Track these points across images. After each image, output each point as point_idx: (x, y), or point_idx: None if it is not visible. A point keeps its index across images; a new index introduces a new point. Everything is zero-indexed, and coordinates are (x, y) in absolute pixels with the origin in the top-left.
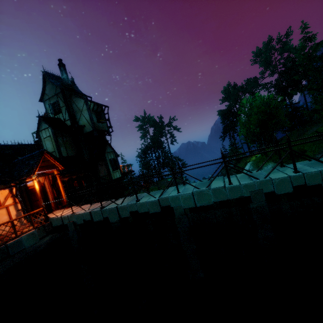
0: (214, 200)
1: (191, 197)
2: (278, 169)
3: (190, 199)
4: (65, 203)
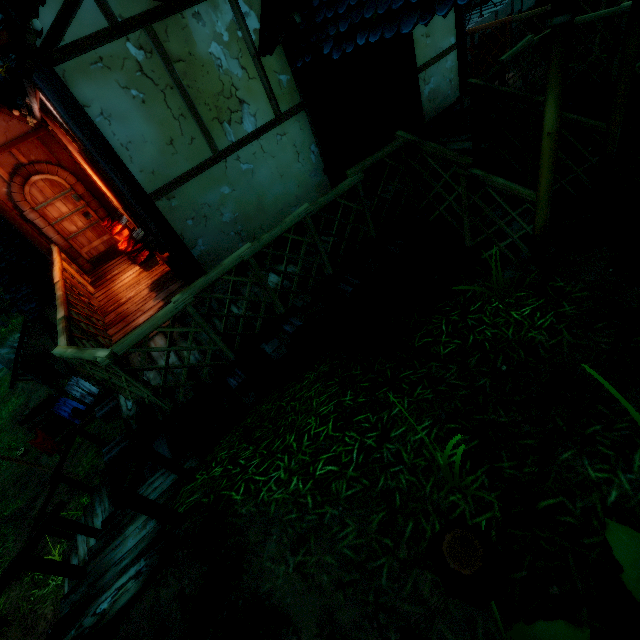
0: None
1: None
2: None
3: None
4: None
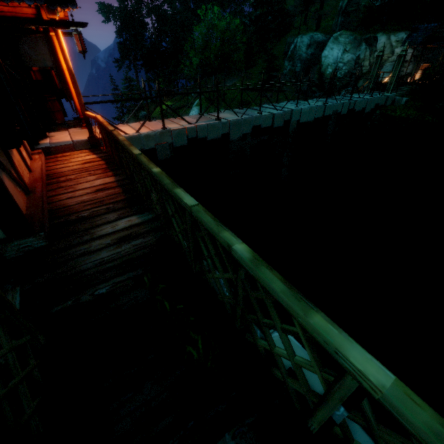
0: (316, 117)
1: (308, 111)
2: (333, 99)
3: (307, 114)
4: (81, 115)
